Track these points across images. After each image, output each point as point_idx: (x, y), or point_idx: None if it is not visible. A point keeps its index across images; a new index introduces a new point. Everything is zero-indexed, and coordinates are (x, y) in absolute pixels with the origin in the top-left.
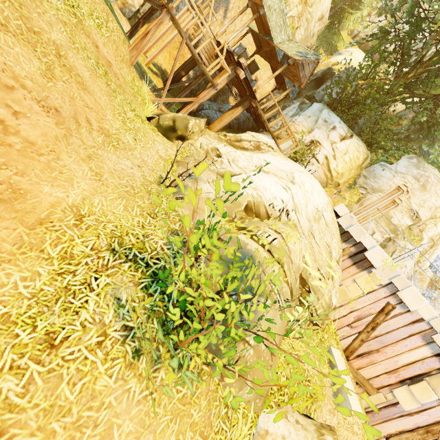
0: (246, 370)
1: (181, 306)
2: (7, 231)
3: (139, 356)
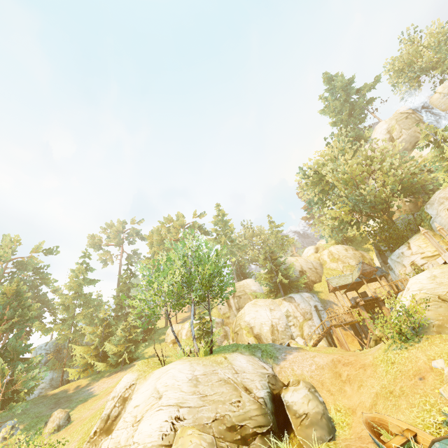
0: (423, 322)
1: (398, 334)
2: (370, 368)
3: (407, 348)
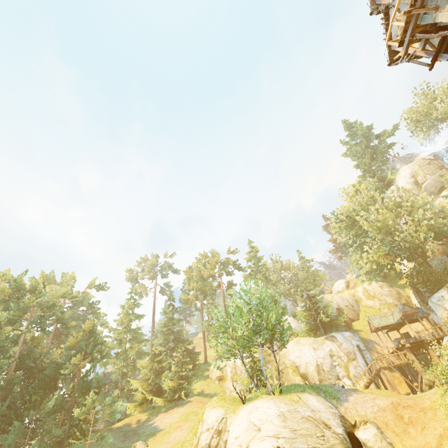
0: None
1: None
2: (430, 412)
3: None
